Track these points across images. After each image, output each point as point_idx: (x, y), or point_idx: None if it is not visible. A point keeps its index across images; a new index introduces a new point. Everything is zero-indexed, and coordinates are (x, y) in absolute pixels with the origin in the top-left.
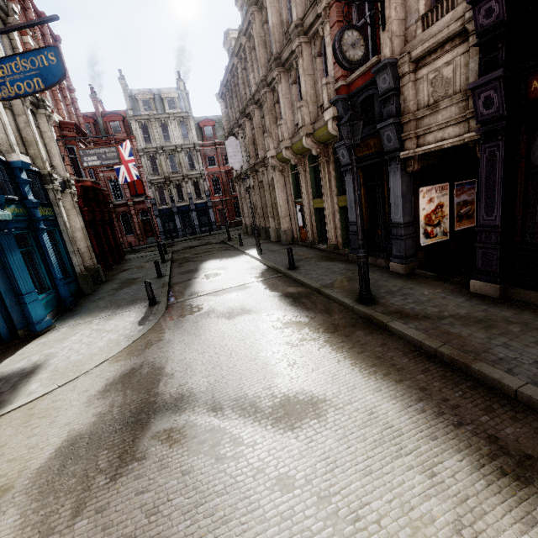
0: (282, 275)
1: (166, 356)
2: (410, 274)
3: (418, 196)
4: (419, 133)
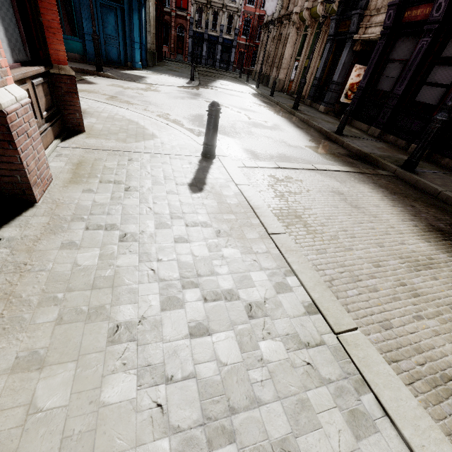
0: (264, 97)
1: (202, 93)
2: (325, 113)
3: (352, 69)
4: (367, 25)
